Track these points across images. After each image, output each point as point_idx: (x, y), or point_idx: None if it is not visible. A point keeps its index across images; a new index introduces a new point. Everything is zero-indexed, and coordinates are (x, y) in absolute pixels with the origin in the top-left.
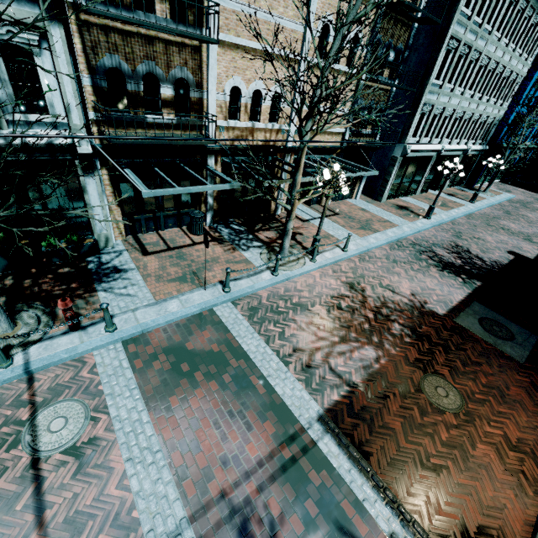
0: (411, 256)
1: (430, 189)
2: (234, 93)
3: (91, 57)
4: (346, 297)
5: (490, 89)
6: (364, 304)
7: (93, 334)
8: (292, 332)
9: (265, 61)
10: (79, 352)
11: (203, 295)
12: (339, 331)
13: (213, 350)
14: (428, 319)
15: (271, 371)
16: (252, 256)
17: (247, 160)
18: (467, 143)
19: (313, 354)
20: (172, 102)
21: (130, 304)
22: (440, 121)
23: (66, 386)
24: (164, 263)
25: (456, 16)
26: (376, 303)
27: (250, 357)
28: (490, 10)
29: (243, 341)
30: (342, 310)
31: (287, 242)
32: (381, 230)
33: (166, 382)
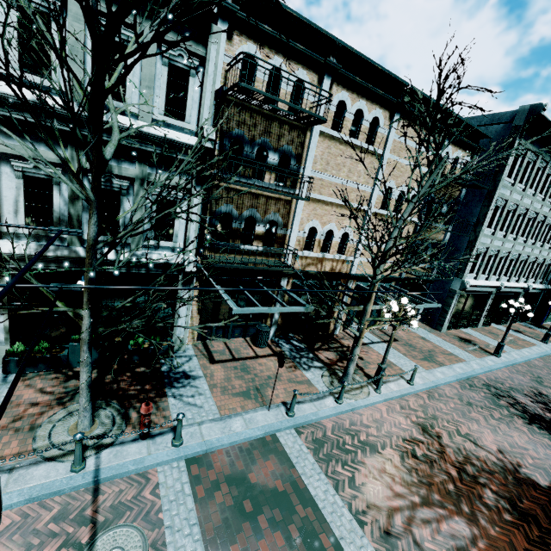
0: (488, 400)
1: (492, 322)
2: (310, 231)
3: (213, 206)
4: (420, 442)
5: (542, 236)
6: (443, 455)
7: (160, 446)
8: (363, 479)
9: (350, 219)
10: (145, 465)
11: (267, 416)
12: (418, 488)
13: (278, 489)
14: (528, 489)
15: (344, 532)
16: (314, 378)
17: (314, 283)
18: (527, 281)
19: (392, 516)
20: (262, 236)
21: (197, 416)
22: (495, 261)
23: (128, 506)
24: (229, 374)
25: (501, 183)
26: (457, 457)
27: (318, 506)
28: (530, 179)
29: (309, 482)
30: (418, 459)
31: (351, 367)
32: (446, 364)
33: (227, 523)
